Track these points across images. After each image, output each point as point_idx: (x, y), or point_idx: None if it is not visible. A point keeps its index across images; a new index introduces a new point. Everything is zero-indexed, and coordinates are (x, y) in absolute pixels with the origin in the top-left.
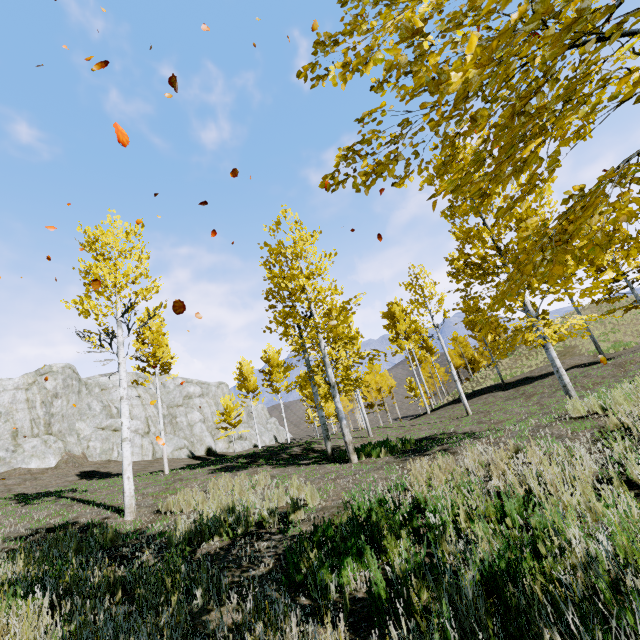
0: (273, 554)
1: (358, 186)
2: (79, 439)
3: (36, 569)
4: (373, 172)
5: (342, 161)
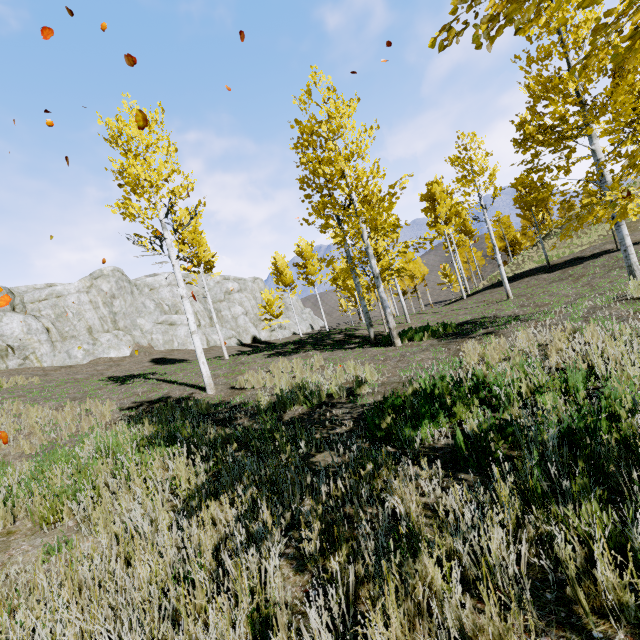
0: (350, 418)
1: (479, 39)
2: (143, 333)
3: (161, 429)
4: (496, 15)
5: (461, 3)
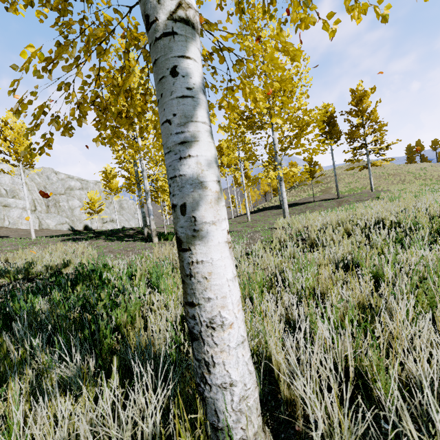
0: None
1: None
2: None
3: None
4: None
5: None
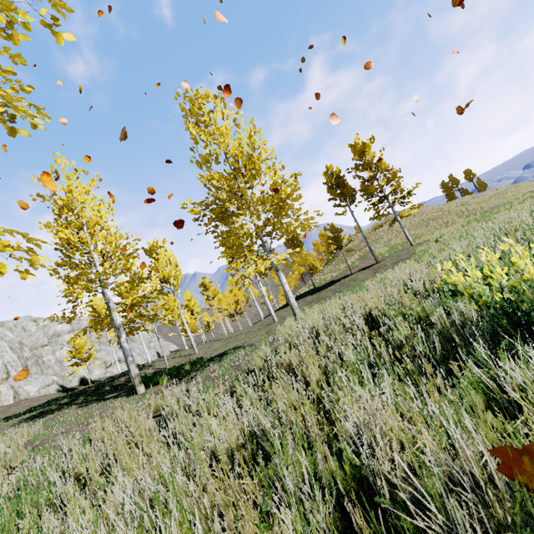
0: None
1: None
2: None
3: None
4: None
5: None
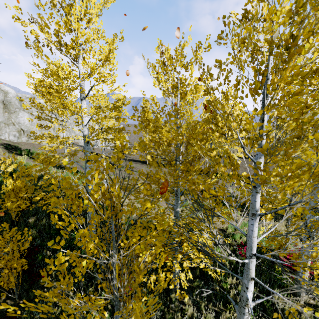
0: None
1: None
2: (75, 135)
3: None
4: None
5: None
